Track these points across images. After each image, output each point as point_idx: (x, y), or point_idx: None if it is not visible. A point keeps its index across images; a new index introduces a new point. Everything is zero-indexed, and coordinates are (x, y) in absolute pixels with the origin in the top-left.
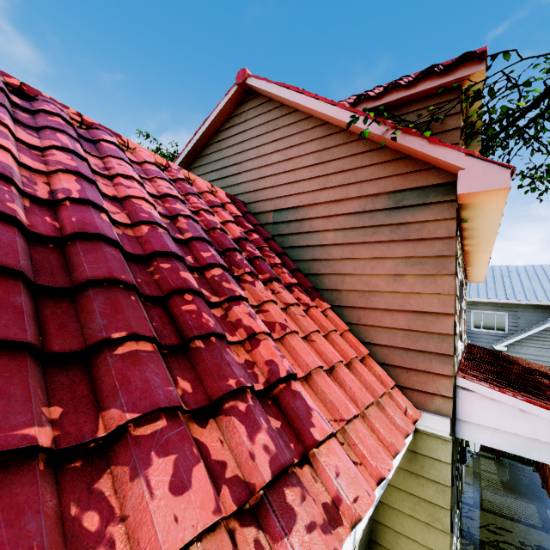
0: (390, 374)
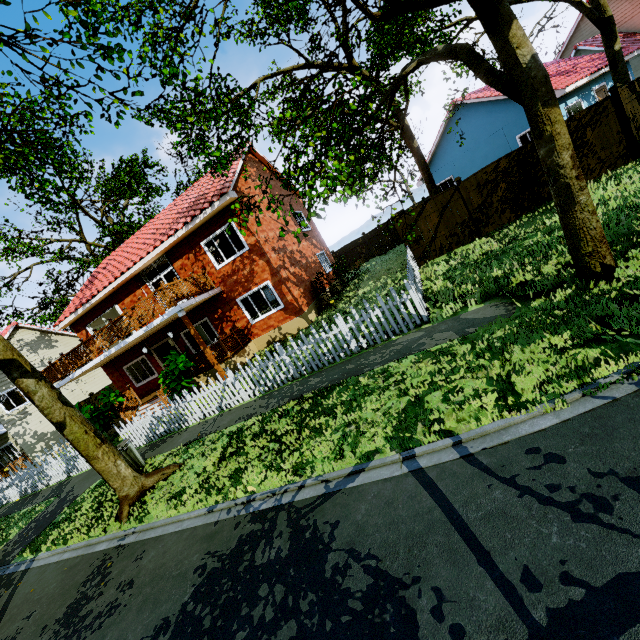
0: None
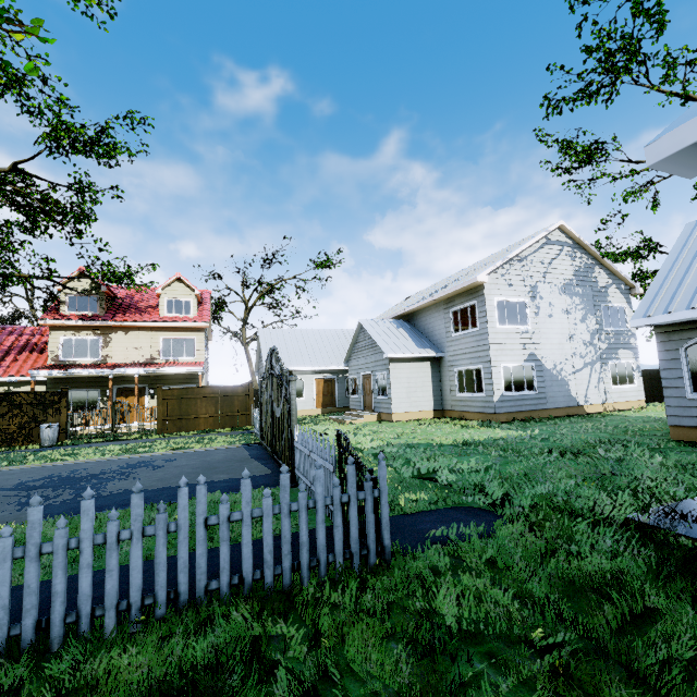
0: None
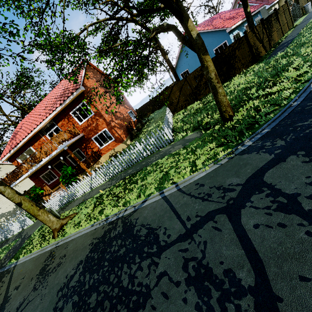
0: None
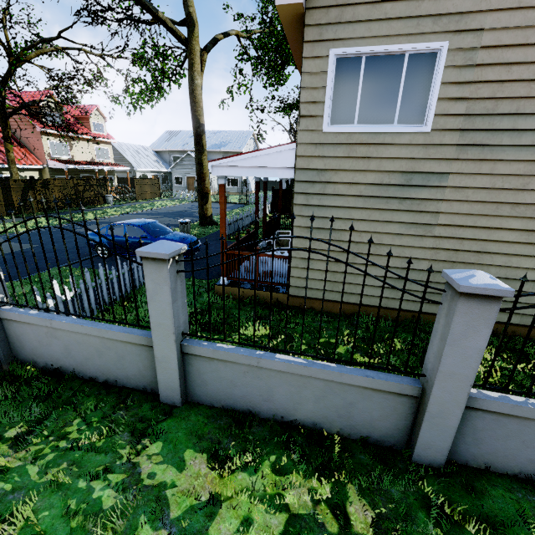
0: (40, 160)
